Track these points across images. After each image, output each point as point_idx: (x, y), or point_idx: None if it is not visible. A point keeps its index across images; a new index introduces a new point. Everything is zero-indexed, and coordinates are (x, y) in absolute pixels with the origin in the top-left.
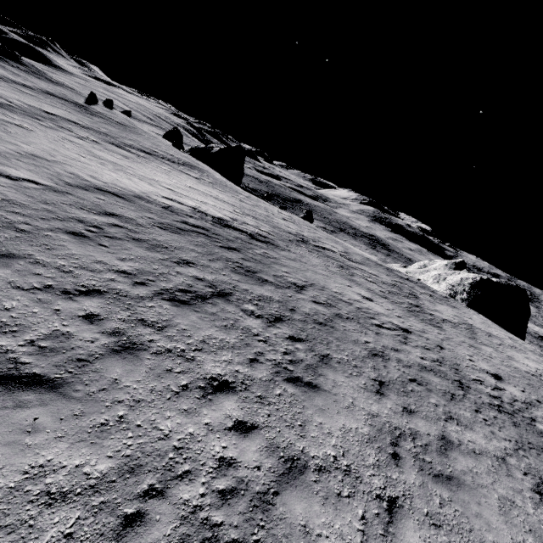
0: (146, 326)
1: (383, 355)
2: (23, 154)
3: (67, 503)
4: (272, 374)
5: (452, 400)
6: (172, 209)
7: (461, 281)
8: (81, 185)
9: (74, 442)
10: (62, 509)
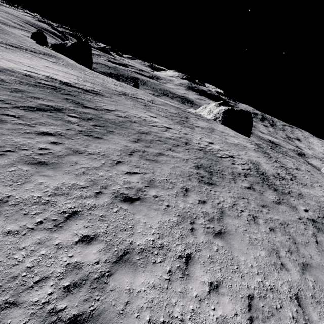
0: (9, 116)
1: (147, 133)
2: None
3: None
4: (77, 133)
5: (176, 146)
6: (31, 76)
7: (219, 111)
8: None
9: None
10: None
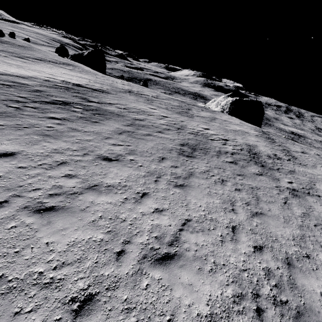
0: (28, 107)
1: (142, 120)
2: None
3: (2, 126)
4: (79, 119)
5: (167, 130)
6: (49, 81)
7: (226, 103)
8: None
9: (3, 120)
10: (1, 126)
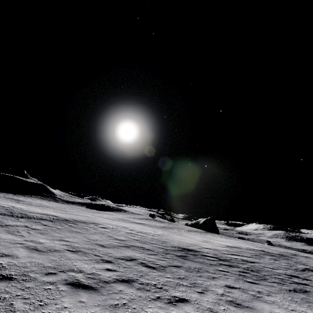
0: None
1: None
2: (204, 240)
3: None
4: None
5: None
6: (248, 249)
7: None
8: (227, 246)
9: None
10: None
